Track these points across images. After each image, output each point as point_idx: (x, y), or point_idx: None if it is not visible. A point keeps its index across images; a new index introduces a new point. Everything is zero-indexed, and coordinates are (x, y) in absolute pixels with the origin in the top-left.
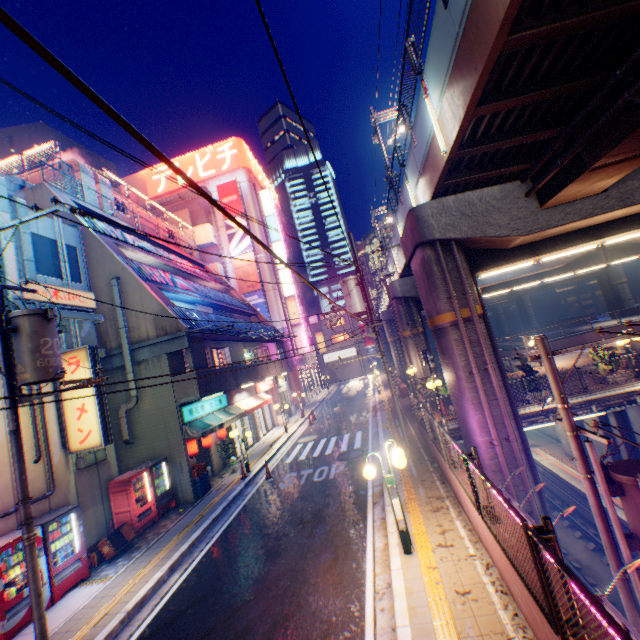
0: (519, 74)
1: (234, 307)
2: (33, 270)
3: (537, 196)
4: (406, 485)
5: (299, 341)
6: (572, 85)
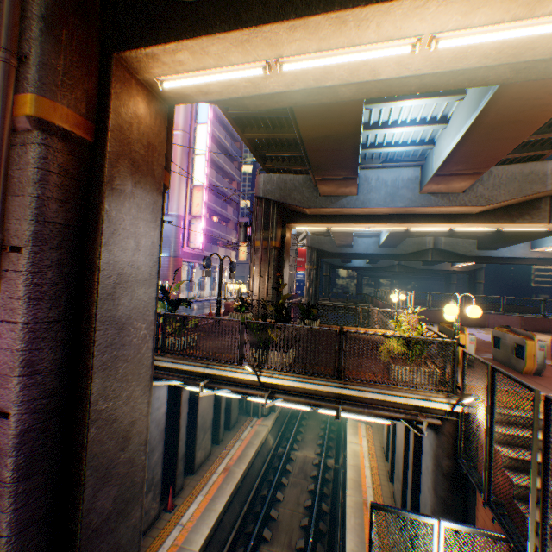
0: None
1: None
2: None
3: None
4: None
5: (194, 235)
6: None
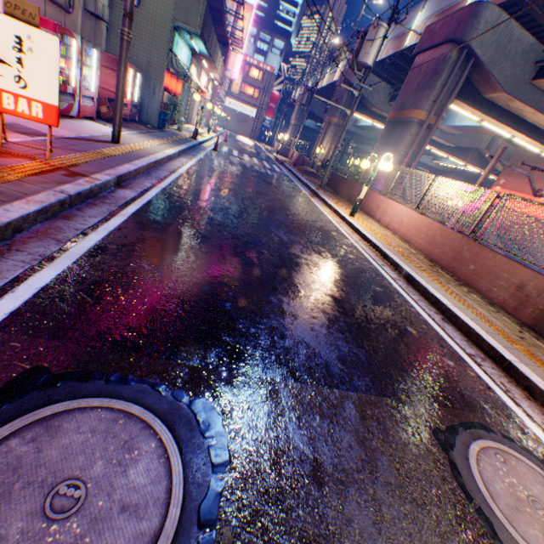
0: None
1: None
2: None
3: (538, 71)
4: (332, 199)
5: (232, 63)
6: None
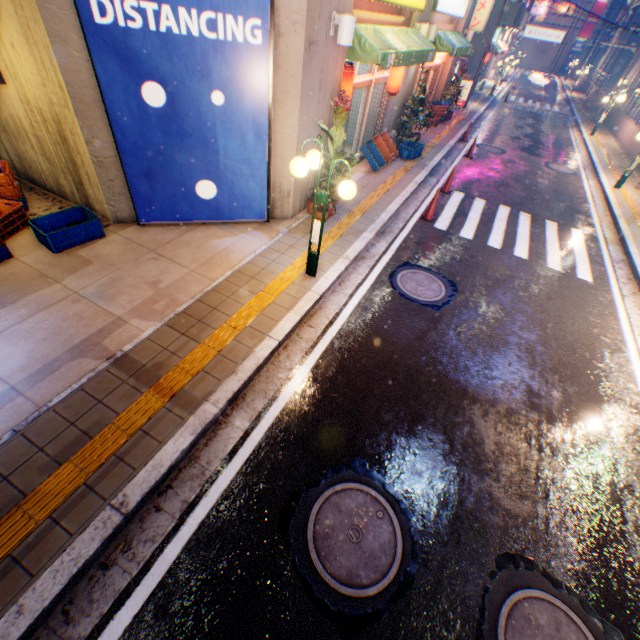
0: None
1: None
2: None
3: None
4: (590, 128)
5: None
6: None
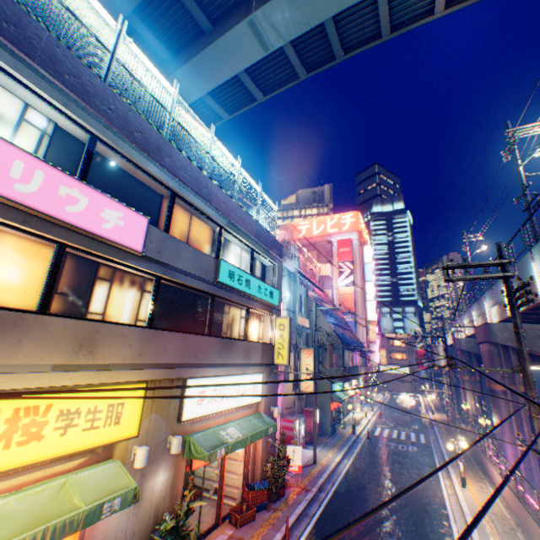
0: None
1: (343, 325)
2: (298, 310)
3: None
4: None
5: (372, 354)
6: None
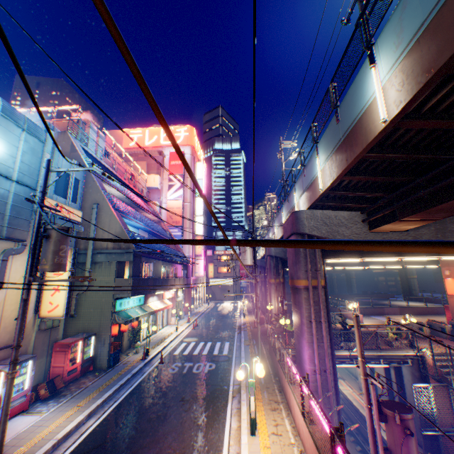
0: (369, 166)
1: (162, 235)
2: (52, 191)
3: (368, 223)
4: (256, 388)
5: (198, 267)
6: (395, 178)
